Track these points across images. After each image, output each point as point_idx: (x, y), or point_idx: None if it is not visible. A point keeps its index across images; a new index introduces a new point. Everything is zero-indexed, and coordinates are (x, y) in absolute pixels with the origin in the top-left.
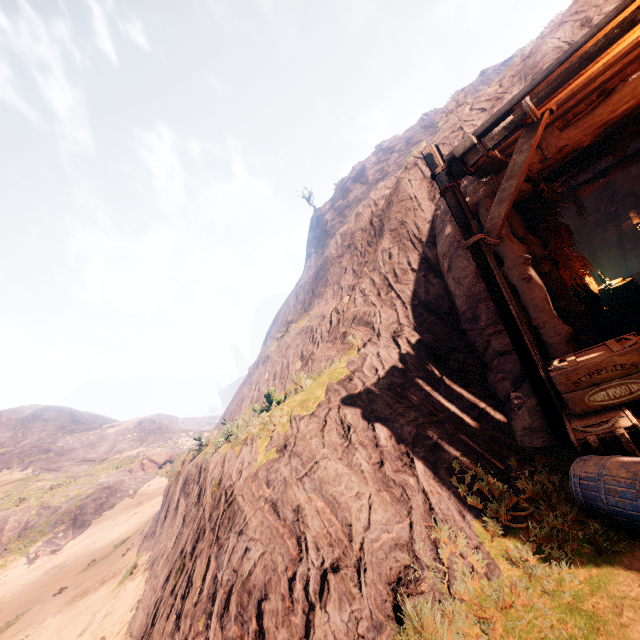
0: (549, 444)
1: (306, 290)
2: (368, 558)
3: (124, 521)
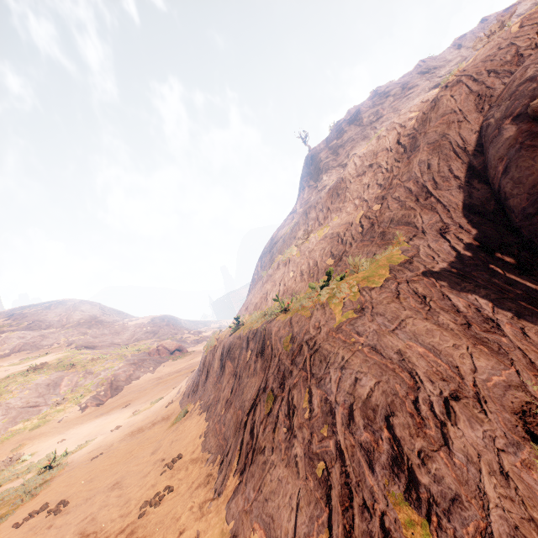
0: None
1: (318, 208)
2: (484, 393)
3: (151, 388)
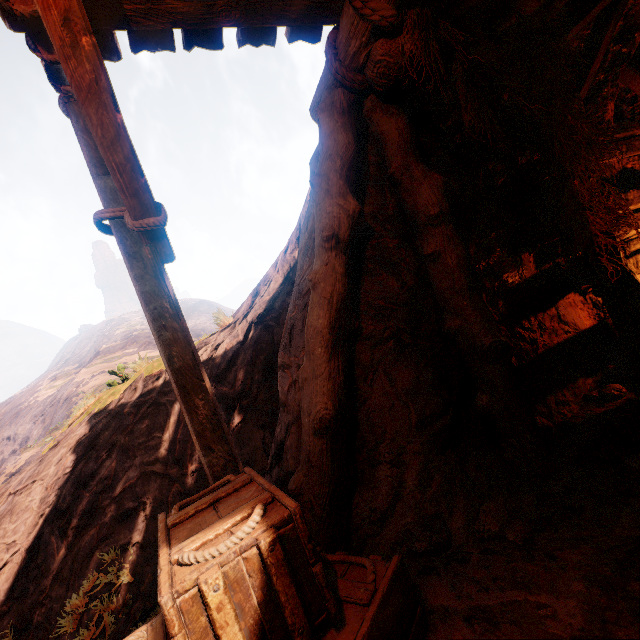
0: None
1: None
2: None
3: None
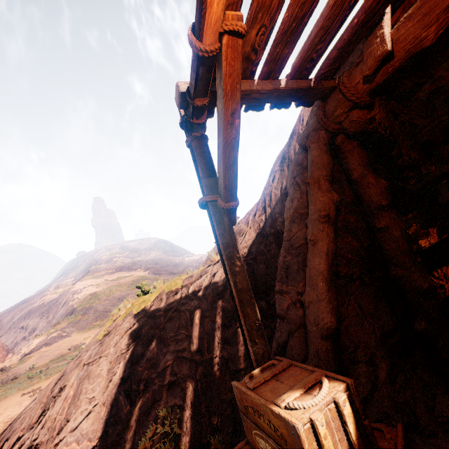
0: None
1: None
2: None
3: None
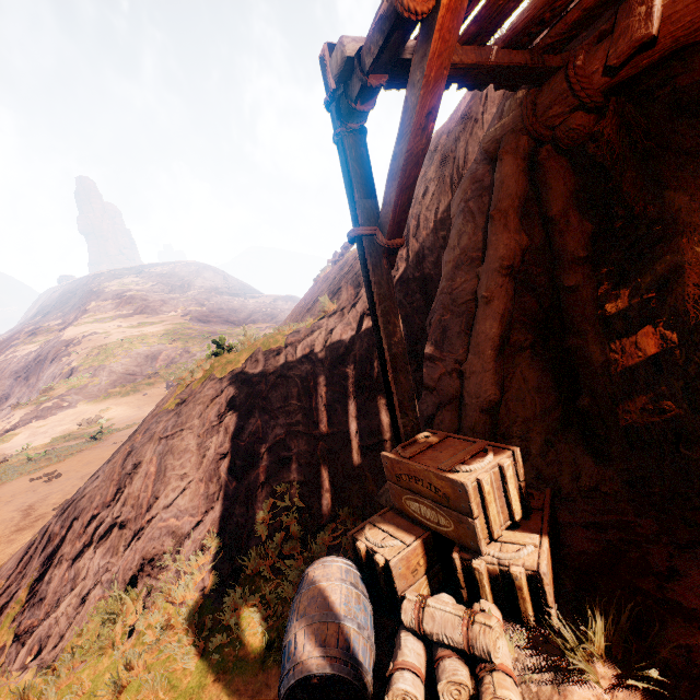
0: None
1: None
2: (148, 531)
3: None
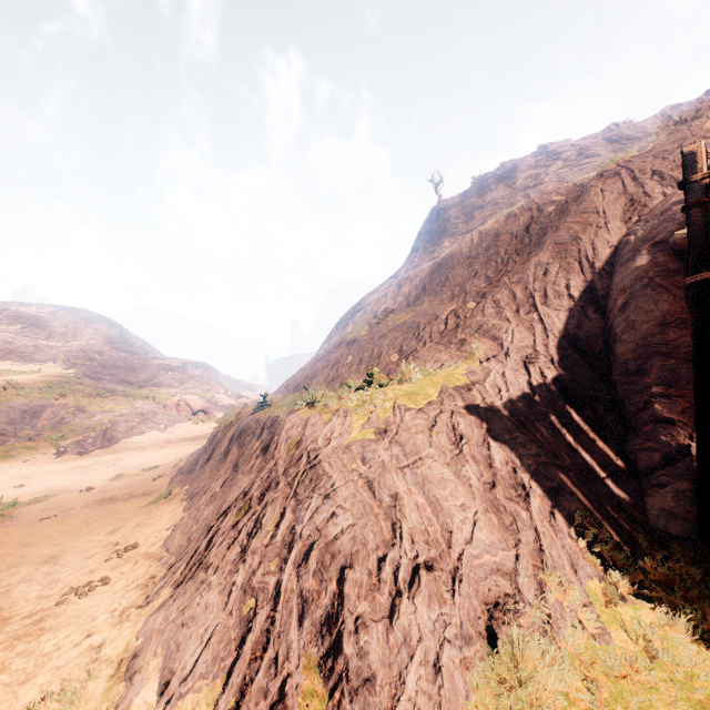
0: (689, 536)
1: (414, 283)
2: (465, 571)
3: (152, 450)
